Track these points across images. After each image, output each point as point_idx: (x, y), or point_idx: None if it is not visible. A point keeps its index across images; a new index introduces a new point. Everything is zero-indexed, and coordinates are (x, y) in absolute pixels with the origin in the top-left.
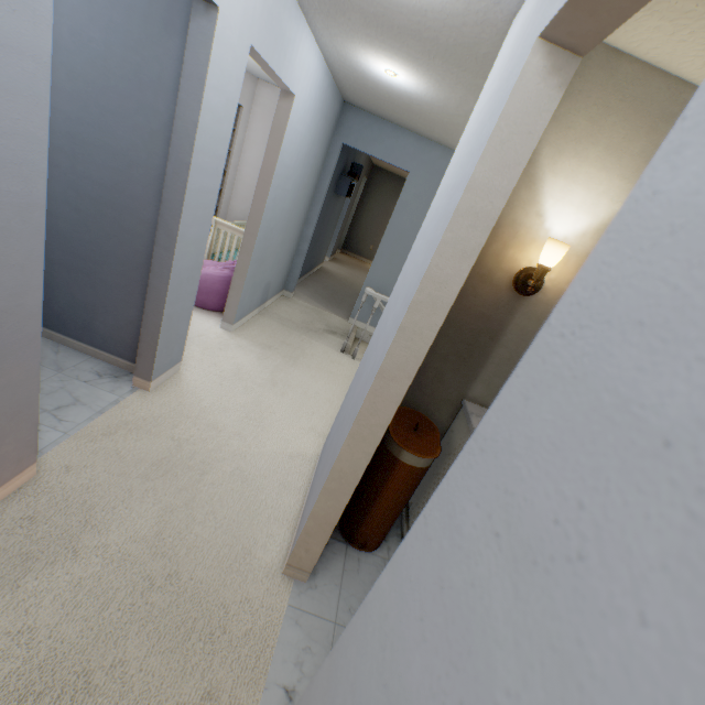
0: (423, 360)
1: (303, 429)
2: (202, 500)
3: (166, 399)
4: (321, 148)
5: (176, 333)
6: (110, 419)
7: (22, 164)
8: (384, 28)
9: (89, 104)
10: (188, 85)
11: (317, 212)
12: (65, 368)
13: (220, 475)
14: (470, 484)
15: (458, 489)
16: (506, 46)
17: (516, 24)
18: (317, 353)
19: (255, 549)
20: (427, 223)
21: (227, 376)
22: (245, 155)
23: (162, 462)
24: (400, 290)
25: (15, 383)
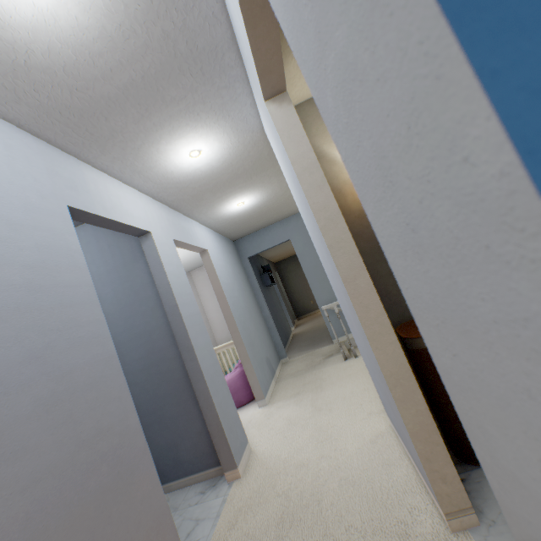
0: (380, 287)
1: (363, 418)
2: (333, 523)
3: (255, 473)
4: (238, 267)
5: (231, 417)
6: (226, 515)
7: (98, 337)
8: (222, 187)
9: (118, 322)
10: (156, 271)
11: (262, 299)
12: (178, 505)
13: (332, 493)
14: (325, 106)
15: (329, 120)
16: (268, 135)
17: (264, 127)
18: (330, 372)
19: (408, 529)
20: (304, 217)
21: (284, 429)
22: (207, 310)
23: (282, 517)
24: (321, 253)
25: (147, 495)
